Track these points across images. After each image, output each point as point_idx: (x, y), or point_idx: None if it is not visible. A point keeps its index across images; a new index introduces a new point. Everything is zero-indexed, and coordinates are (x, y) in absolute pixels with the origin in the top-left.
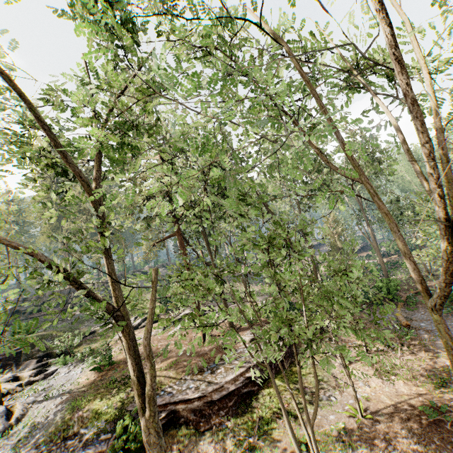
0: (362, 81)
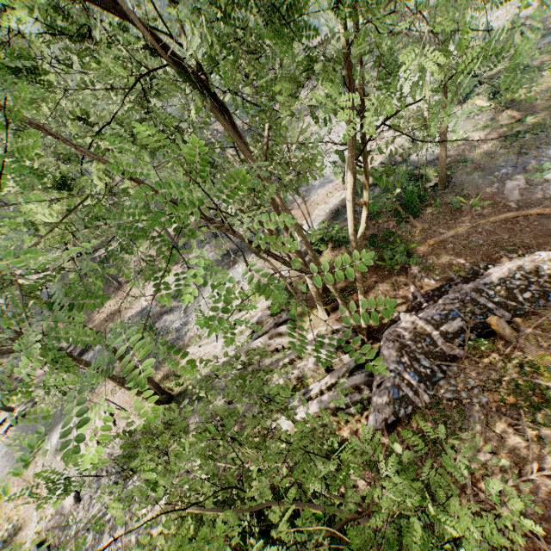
0: None
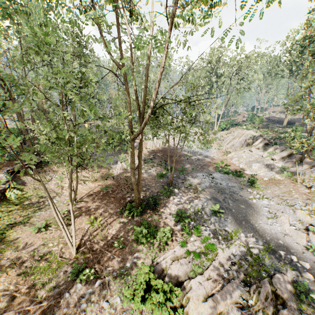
0: (122, 1)
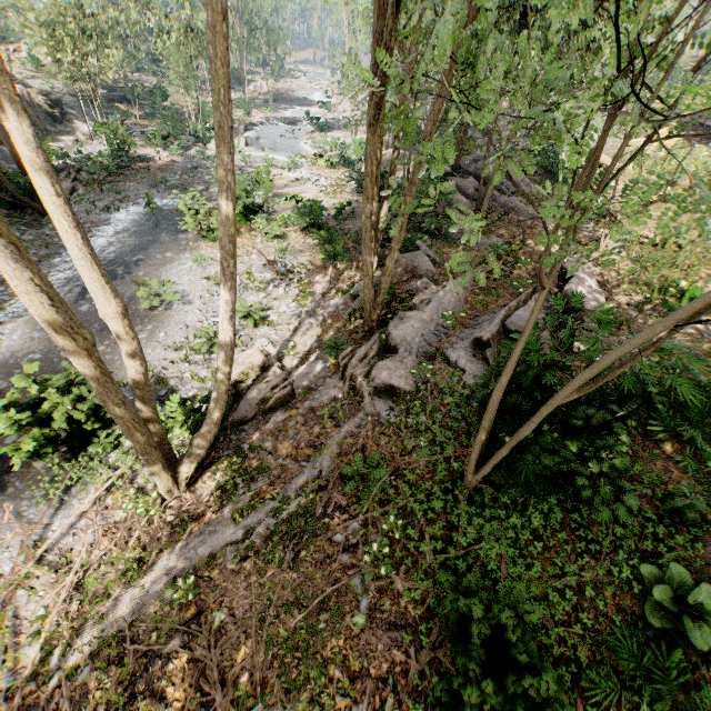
0: None
